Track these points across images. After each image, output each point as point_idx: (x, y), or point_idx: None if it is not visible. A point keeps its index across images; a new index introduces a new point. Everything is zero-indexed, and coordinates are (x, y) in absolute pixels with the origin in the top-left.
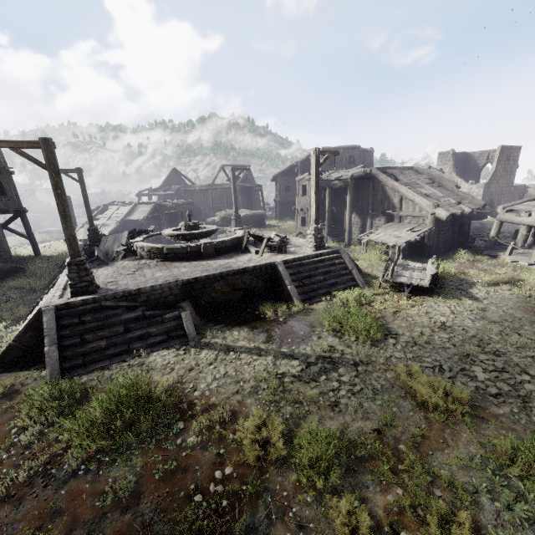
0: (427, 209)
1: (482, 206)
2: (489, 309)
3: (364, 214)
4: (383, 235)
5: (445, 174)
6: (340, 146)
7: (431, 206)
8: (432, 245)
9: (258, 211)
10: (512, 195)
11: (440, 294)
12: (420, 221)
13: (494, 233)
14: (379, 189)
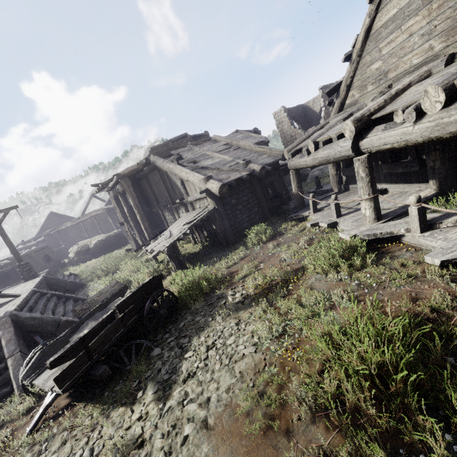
0: (201, 186)
1: (282, 155)
2: (142, 454)
3: (171, 209)
4: (160, 238)
5: (287, 130)
6: (168, 140)
7: (202, 181)
8: (226, 229)
9: (113, 232)
10: None
11: (121, 382)
12: (206, 203)
13: (295, 187)
14: (165, 177)
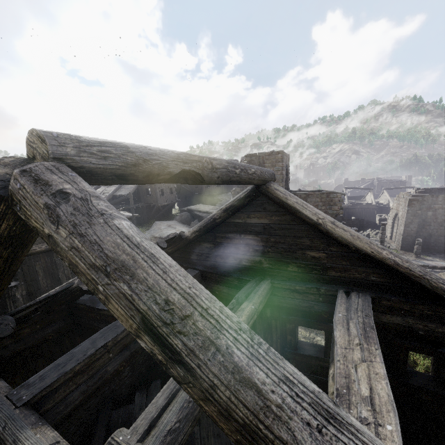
0: None
1: None
2: None
3: None
4: None
5: None
6: None
7: None
8: None
9: None
10: (308, 202)
11: None
12: None
13: None
14: None
